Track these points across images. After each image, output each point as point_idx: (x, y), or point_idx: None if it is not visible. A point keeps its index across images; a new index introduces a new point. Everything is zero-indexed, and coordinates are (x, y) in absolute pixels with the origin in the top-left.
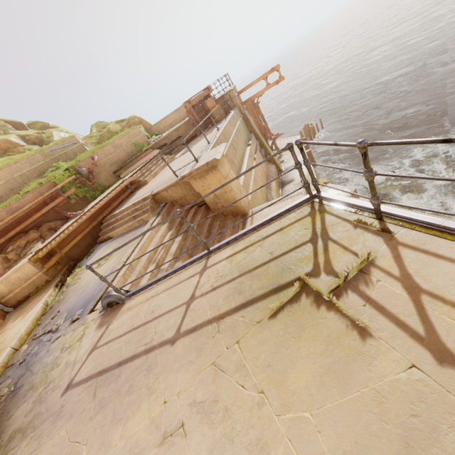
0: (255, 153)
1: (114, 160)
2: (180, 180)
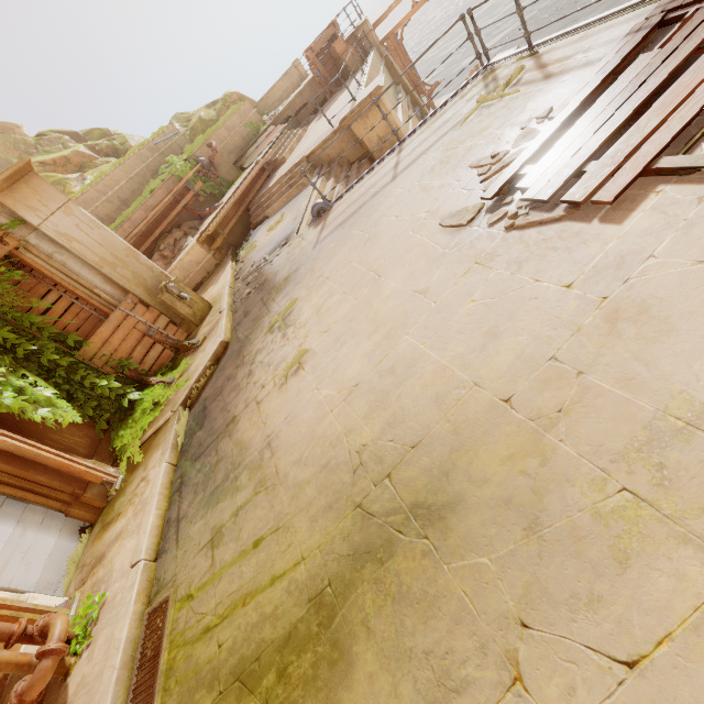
0: (409, 110)
1: (230, 147)
2: (341, 123)
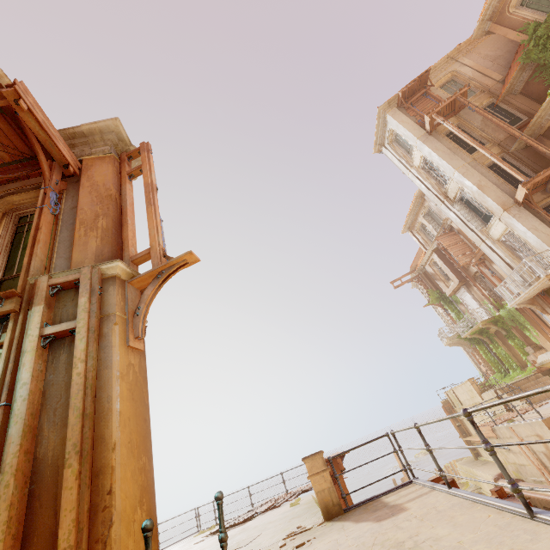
0: None
1: None
2: None
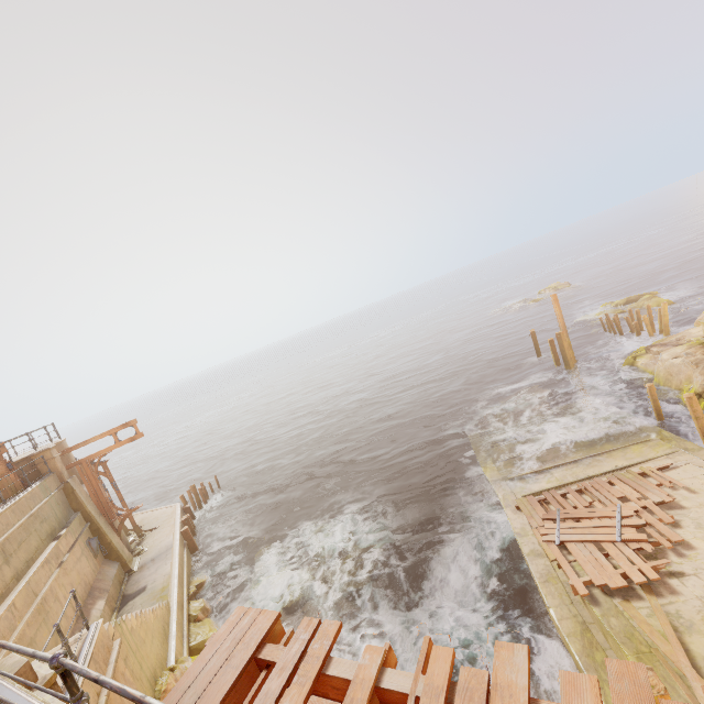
0: (69, 550)
1: None
2: None
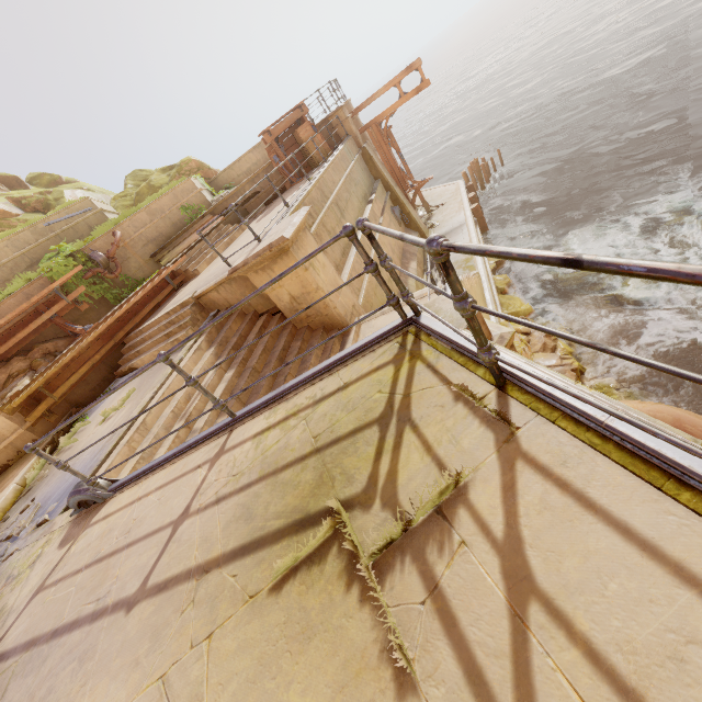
0: (381, 215)
1: (150, 235)
2: (229, 274)
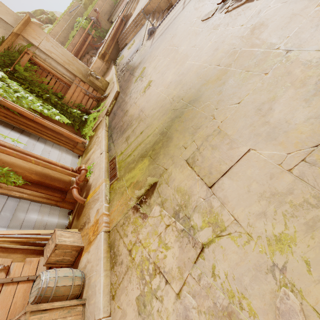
0: None
1: (105, 11)
2: None
